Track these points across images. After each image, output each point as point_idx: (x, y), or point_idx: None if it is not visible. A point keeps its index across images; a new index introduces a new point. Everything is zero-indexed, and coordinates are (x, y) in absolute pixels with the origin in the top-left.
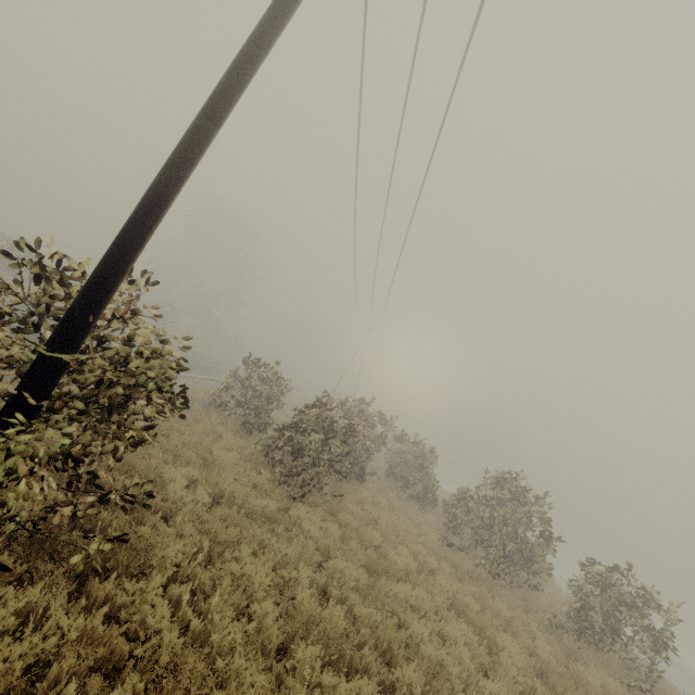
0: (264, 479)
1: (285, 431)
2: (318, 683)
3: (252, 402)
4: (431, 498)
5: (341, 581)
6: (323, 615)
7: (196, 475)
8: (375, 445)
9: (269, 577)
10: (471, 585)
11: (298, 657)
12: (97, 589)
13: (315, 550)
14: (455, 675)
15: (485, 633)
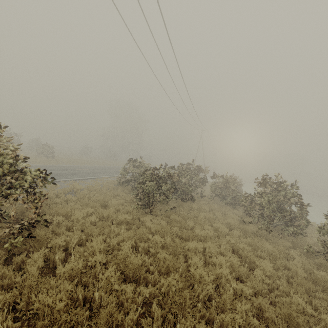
0: (130, 207)
1: (137, 185)
2: (121, 289)
3: (132, 178)
4: (238, 202)
5: (156, 244)
6: (131, 259)
7: (92, 211)
8: (199, 183)
9: (115, 247)
10: (248, 238)
11: (101, 277)
12: (17, 258)
13: (151, 233)
14: (210, 281)
15: (249, 260)
